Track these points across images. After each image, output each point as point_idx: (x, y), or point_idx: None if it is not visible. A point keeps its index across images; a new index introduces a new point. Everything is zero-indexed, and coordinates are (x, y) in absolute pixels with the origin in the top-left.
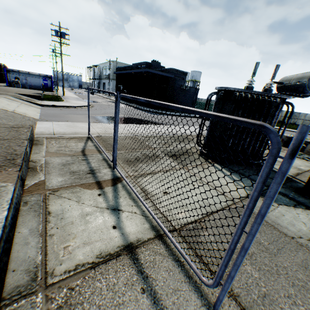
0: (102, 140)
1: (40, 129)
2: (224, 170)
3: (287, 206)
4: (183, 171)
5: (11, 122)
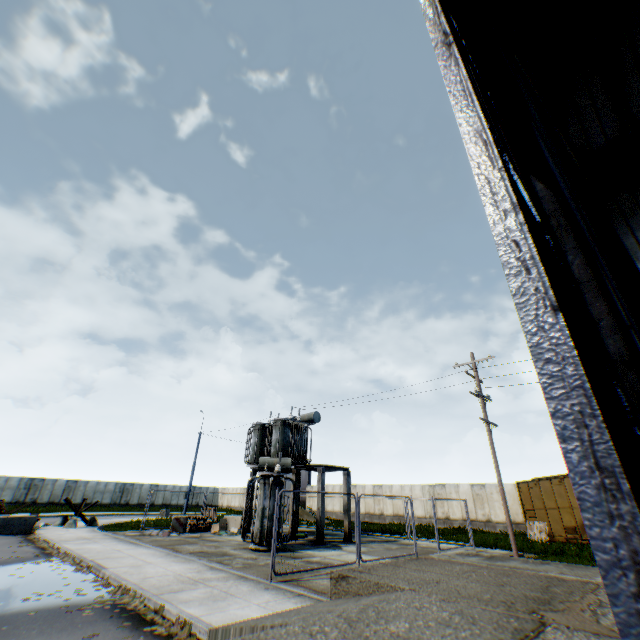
0: (283, 575)
1: (285, 605)
2: (308, 550)
3: (342, 547)
4: (329, 556)
5: (304, 609)
